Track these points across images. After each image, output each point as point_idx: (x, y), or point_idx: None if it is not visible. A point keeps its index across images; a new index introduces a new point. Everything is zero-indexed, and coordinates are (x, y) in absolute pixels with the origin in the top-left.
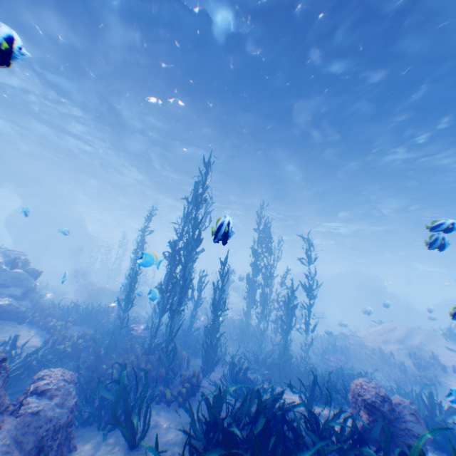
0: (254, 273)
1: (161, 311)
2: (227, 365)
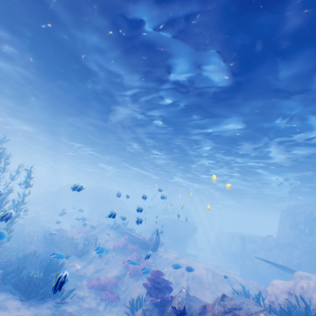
0: None
1: None
2: None
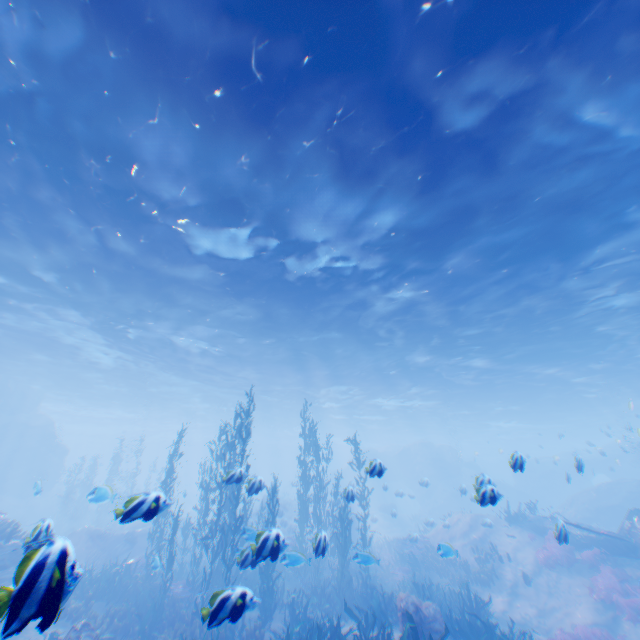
0: (304, 487)
1: (212, 560)
2: (286, 608)
